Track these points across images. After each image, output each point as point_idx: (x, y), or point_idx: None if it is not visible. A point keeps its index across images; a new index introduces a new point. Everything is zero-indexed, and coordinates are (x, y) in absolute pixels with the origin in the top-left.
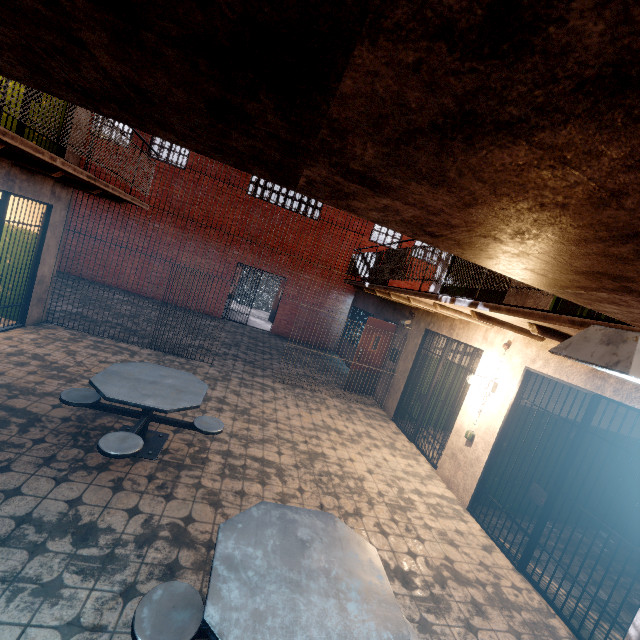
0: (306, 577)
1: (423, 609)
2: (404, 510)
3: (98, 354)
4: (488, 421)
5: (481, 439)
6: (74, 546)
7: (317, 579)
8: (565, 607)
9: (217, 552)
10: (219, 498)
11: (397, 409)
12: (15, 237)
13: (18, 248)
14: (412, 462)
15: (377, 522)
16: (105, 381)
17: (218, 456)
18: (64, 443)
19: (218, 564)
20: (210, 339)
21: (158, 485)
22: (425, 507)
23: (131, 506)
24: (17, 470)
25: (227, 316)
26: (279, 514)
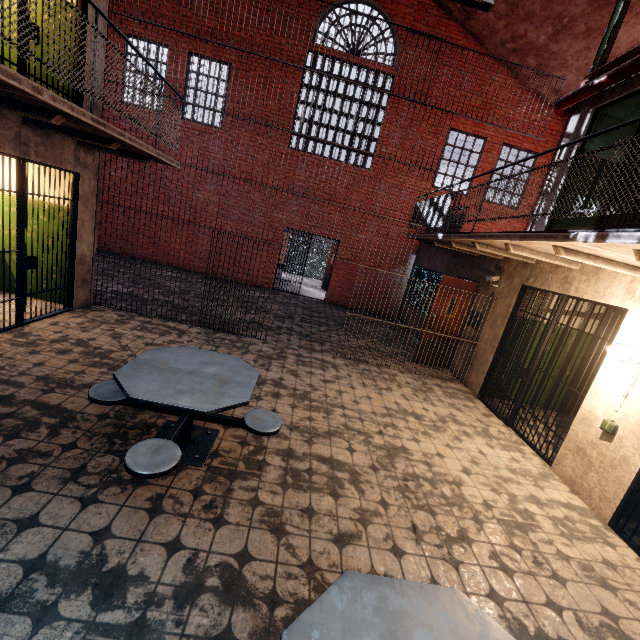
0: None
1: None
2: (524, 530)
3: (145, 336)
4: None
5: (630, 433)
6: (93, 608)
7: None
8: None
9: None
10: (281, 520)
11: (484, 385)
12: (43, 213)
13: (54, 227)
14: (516, 455)
15: (492, 551)
16: (132, 375)
17: (277, 457)
18: (97, 448)
19: None
20: (262, 312)
21: (205, 503)
22: (551, 524)
23: (171, 538)
24: (38, 489)
25: (278, 287)
26: (376, 599)
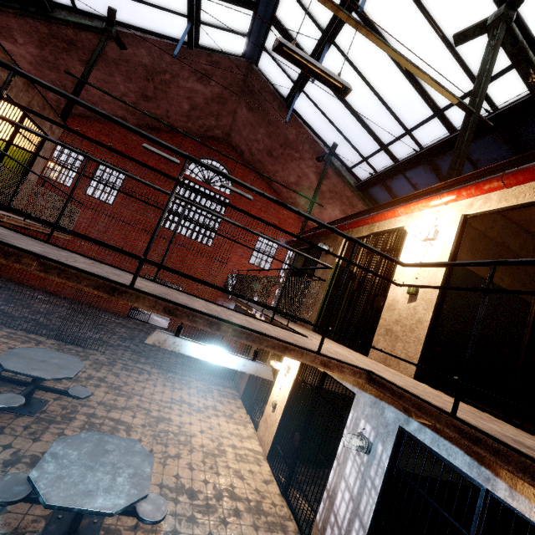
0: (99, 465)
1: (196, 510)
2: (215, 456)
3: (9, 342)
4: (284, 393)
5: (279, 406)
6: None
7: (106, 466)
8: (304, 516)
9: (49, 450)
10: None
11: (245, 390)
12: None
13: None
14: (240, 427)
15: (190, 462)
16: (7, 359)
17: (84, 416)
18: None
19: (47, 455)
20: (110, 333)
21: (30, 432)
22: (233, 455)
23: (6, 443)
24: None
25: (132, 315)
26: (99, 437)
